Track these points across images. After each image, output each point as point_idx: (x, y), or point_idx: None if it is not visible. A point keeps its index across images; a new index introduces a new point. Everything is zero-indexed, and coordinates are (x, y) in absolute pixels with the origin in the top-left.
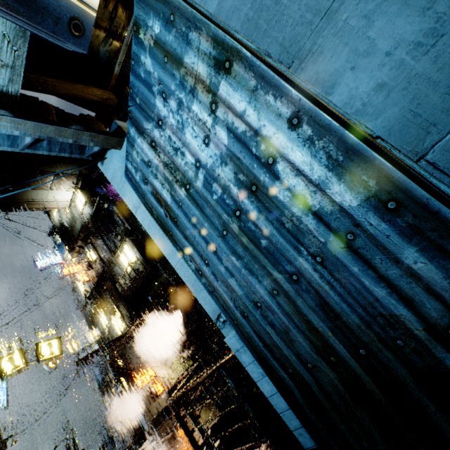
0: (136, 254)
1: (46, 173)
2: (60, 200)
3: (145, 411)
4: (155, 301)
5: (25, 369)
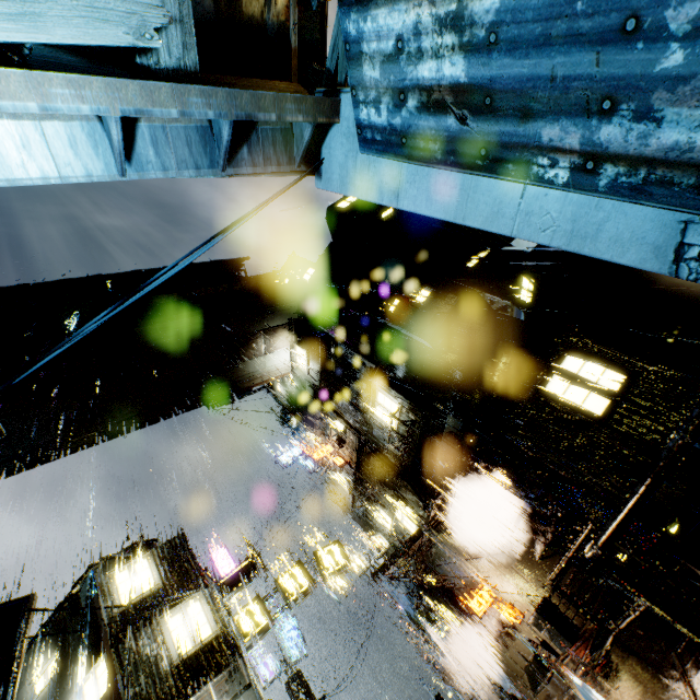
0: (395, 399)
1: (255, 334)
2: (279, 364)
3: (502, 661)
4: (450, 466)
5: (313, 589)
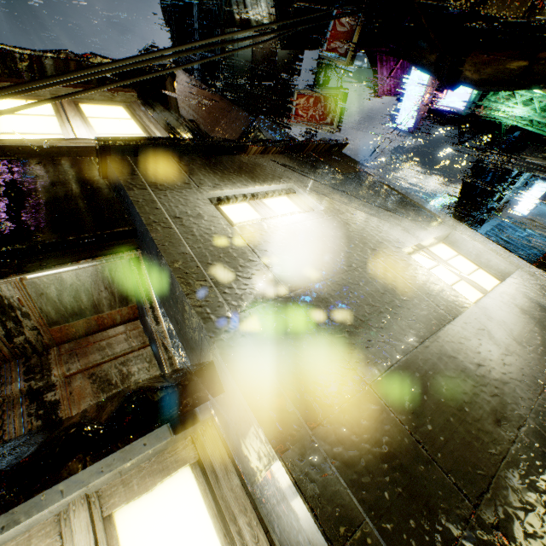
0: None
1: None
2: None
3: None
4: None
5: None
